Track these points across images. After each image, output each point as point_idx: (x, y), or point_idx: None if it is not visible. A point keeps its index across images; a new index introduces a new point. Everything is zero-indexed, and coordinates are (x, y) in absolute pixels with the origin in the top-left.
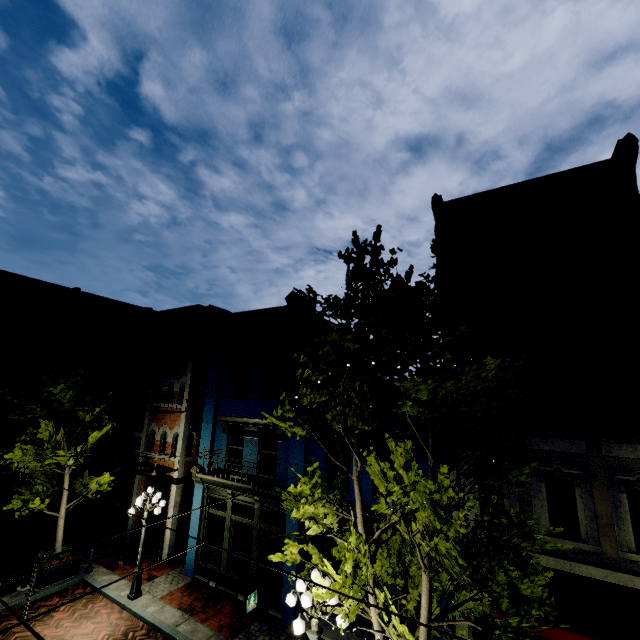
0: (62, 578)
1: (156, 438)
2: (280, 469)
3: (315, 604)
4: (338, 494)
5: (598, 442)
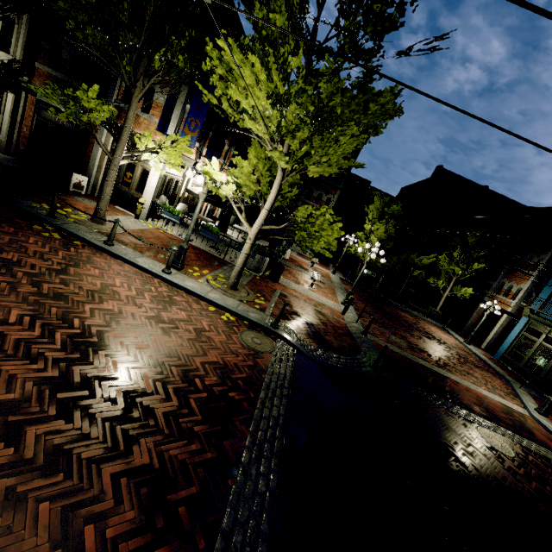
0: (435, 321)
1: (503, 287)
2: None
3: None
4: None
5: None
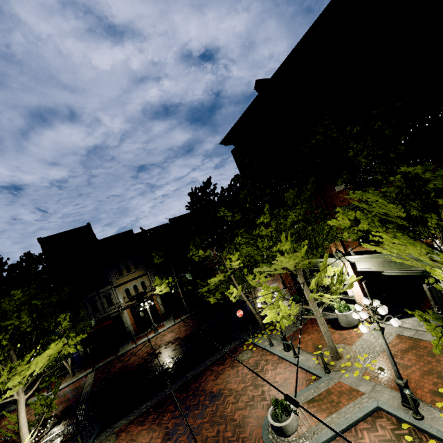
0: None
1: None
2: None
3: None
4: None
5: (98, 290)
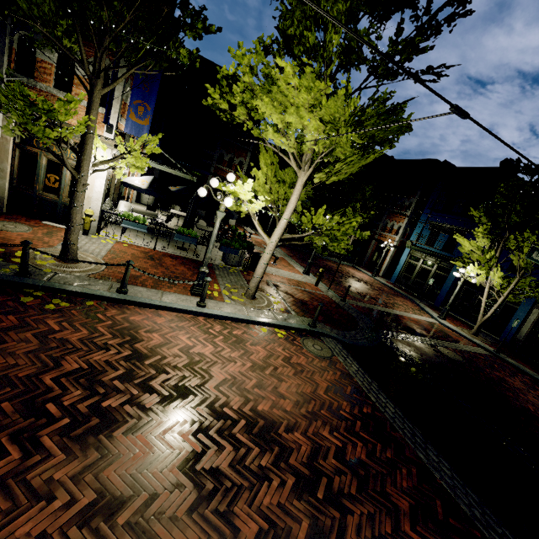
0: (347, 262)
1: (387, 226)
2: (456, 250)
3: (464, 275)
4: (493, 236)
5: None
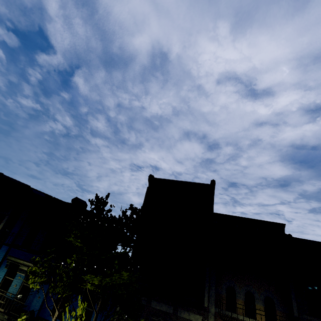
0: None
1: None
2: (30, 298)
3: None
4: None
5: (177, 308)
